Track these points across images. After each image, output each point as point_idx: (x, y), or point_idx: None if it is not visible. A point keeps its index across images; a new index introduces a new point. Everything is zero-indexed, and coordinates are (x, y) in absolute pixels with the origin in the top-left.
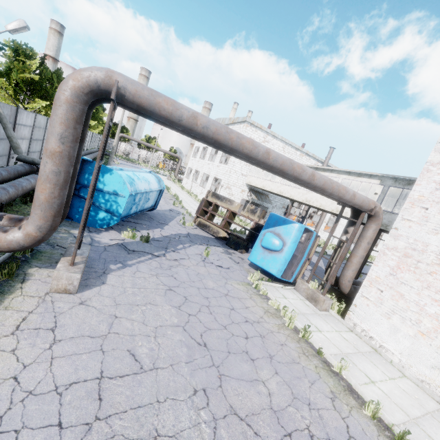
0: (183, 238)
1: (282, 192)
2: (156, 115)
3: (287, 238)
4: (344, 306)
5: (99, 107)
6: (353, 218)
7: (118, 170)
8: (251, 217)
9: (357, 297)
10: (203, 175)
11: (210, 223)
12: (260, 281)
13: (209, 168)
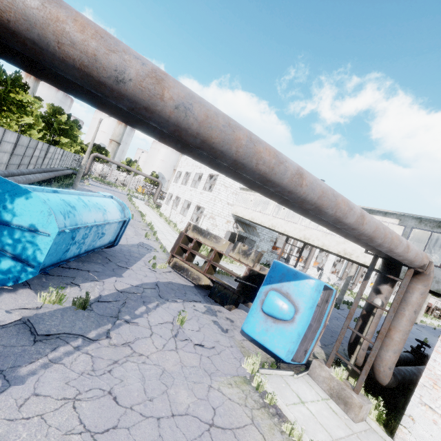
0: (149, 292)
1: (275, 226)
2: (53, 59)
3: (300, 300)
4: (381, 404)
5: (74, 124)
6: (386, 273)
7: (47, 193)
8: (243, 261)
9: (412, 403)
10: (185, 202)
11: (188, 266)
12: (264, 376)
13: (191, 195)
